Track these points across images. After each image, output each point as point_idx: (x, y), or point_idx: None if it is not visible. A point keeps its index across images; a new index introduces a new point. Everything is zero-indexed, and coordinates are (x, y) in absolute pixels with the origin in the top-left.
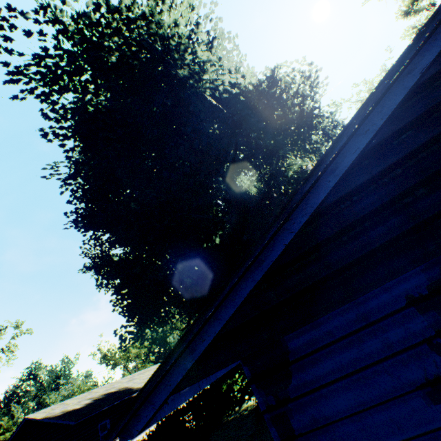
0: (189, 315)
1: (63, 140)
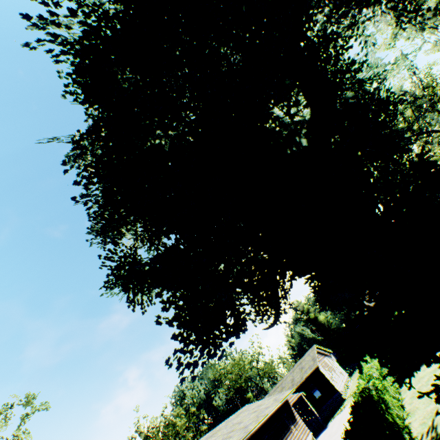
0: (292, 274)
1: (56, 55)
